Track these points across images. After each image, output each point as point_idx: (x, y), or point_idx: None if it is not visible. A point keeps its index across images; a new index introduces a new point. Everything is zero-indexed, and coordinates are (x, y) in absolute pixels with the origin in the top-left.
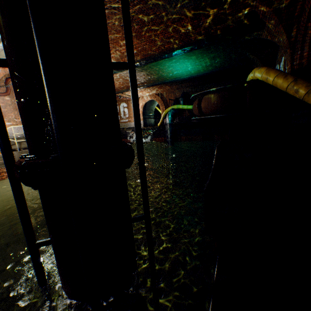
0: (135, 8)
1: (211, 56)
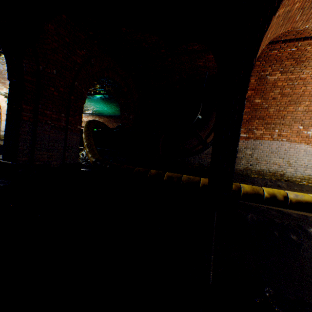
0: None
1: (114, 104)
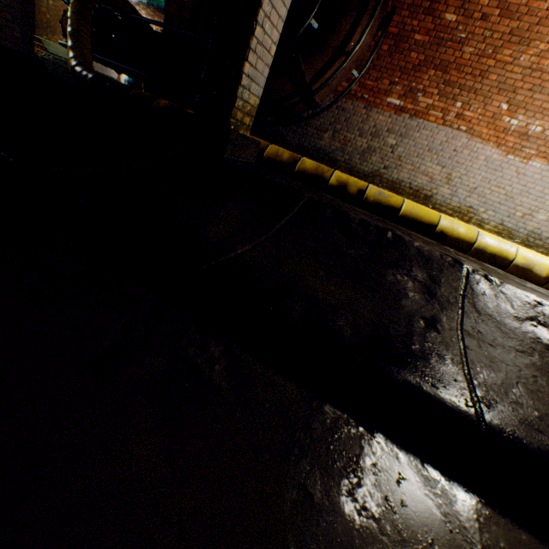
0: None
1: None
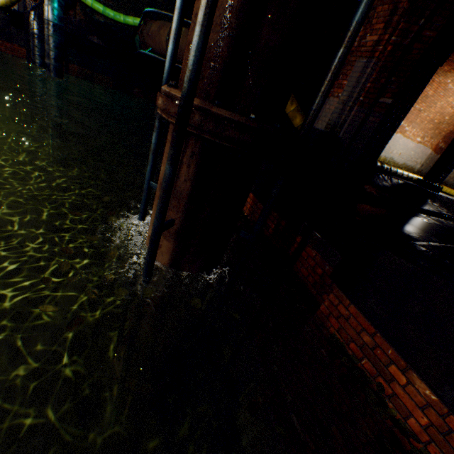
0: None
1: None
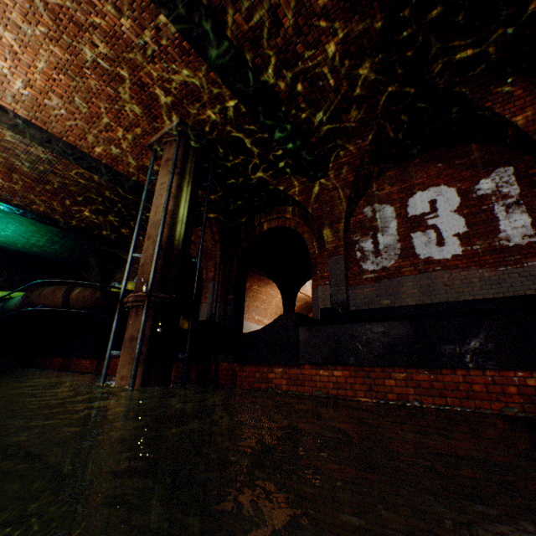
0: (68, 175)
1: (55, 239)
